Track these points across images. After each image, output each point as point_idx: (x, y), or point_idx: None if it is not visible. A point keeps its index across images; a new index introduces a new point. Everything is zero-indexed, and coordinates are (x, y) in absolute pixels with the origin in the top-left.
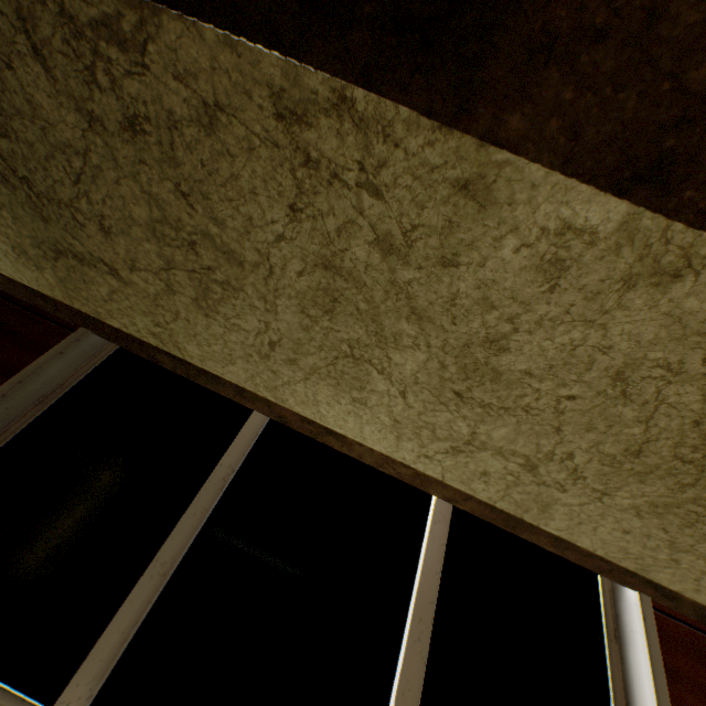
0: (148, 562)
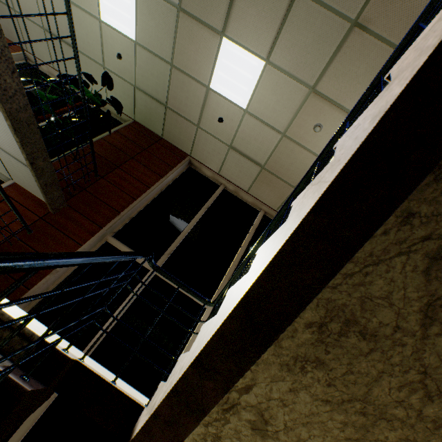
0: (5, 441)
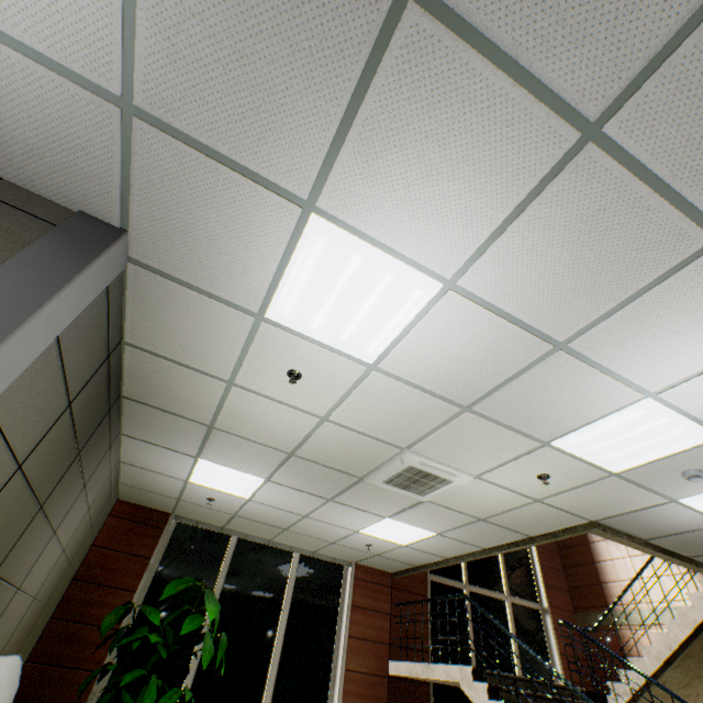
0: None
